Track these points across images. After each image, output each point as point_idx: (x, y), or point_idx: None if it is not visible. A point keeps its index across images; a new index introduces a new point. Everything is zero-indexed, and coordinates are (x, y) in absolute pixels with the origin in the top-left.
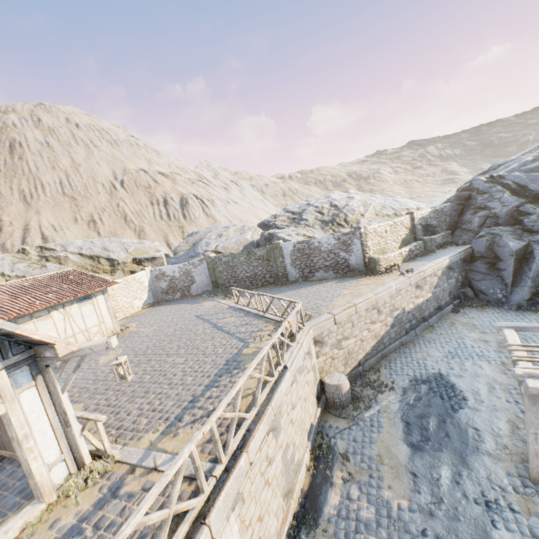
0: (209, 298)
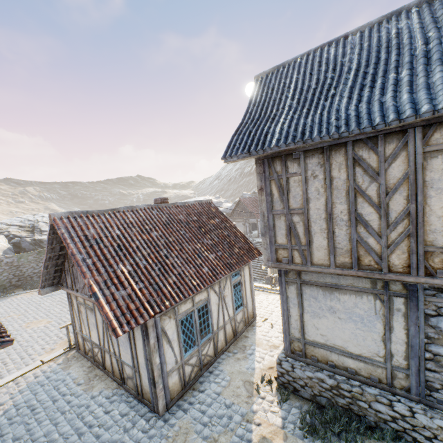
0: (6, 296)
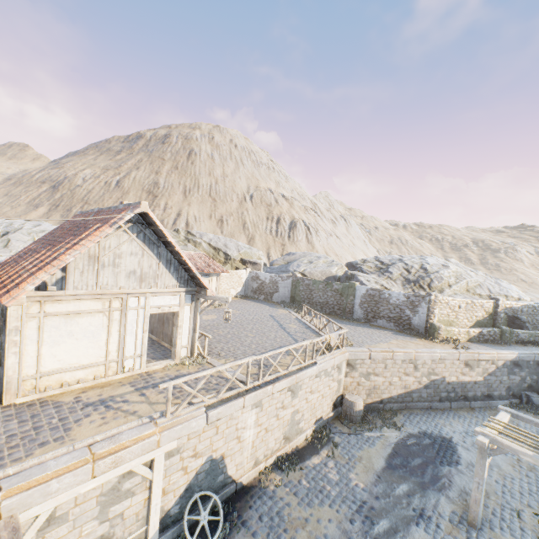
0: (284, 307)
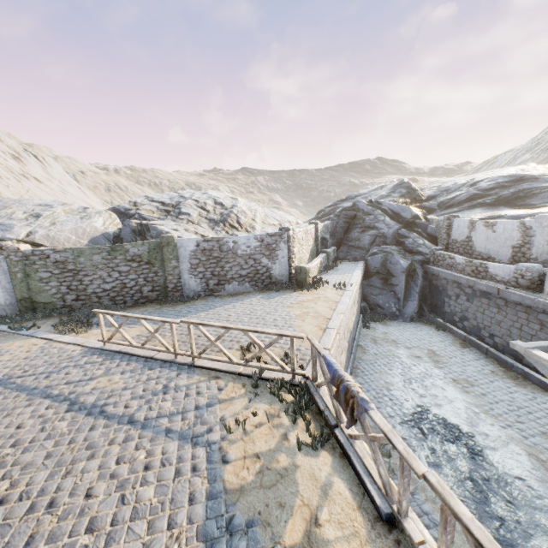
0: (16, 333)
